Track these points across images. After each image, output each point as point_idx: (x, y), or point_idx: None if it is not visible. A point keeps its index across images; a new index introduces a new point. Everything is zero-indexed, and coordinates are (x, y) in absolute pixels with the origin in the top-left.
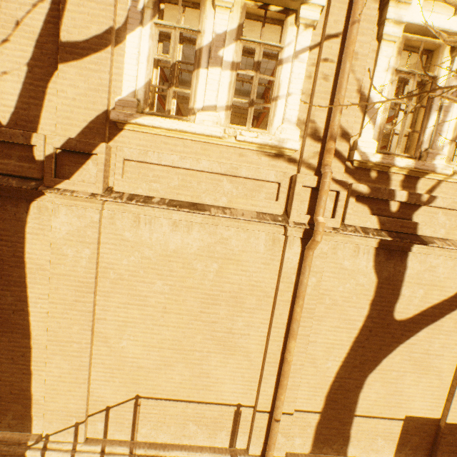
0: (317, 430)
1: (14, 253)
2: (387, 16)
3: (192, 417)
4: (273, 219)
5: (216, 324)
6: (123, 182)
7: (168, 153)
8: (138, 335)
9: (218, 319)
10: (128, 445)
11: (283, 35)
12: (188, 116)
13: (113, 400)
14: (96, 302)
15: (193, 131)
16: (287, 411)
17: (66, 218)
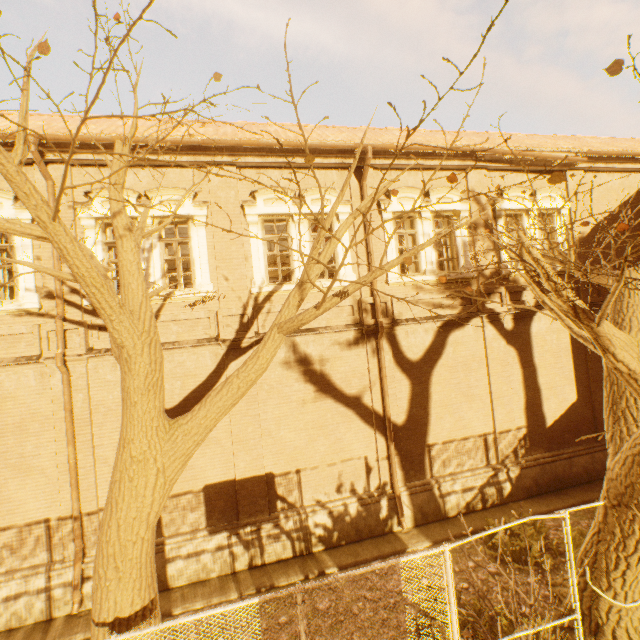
0: None
1: None
2: (79, 217)
3: (4, 544)
4: (28, 359)
5: (7, 453)
6: None
7: None
8: None
9: (9, 448)
10: None
11: (12, 238)
12: None
13: None
14: None
15: None
16: (91, 510)
17: None
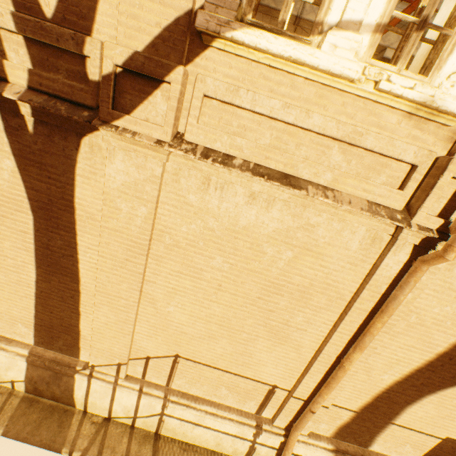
0: (346, 424)
1: (63, 196)
2: None
3: (226, 383)
4: (389, 216)
5: (272, 313)
6: (197, 129)
7: (265, 94)
8: (186, 305)
9: (276, 309)
10: (163, 390)
11: None
12: (311, 36)
13: (154, 353)
14: (146, 264)
15: (316, 63)
16: (323, 404)
17: (123, 165)
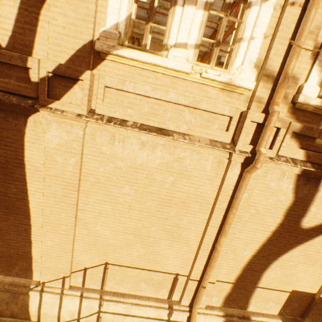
0: (229, 294)
1: (16, 157)
2: None
3: (144, 279)
4: (222, 147)
5: (167, 220)
6: (103, 106)
7: (141, 83)
8: (109, 223)
9: (169, 217)
10: (98, 293)
11: None
12: (162, 51)
13: (89, 264)
14: (78, 197)
15: (166, 65)
16: (211, 281)
17: (57, 132)
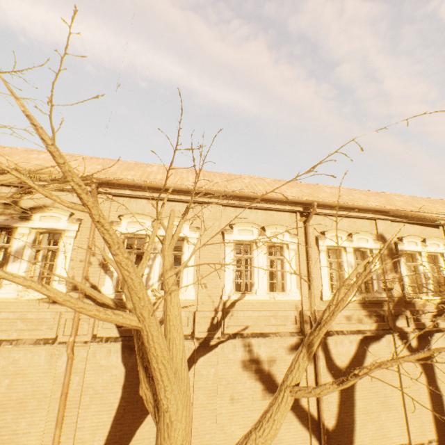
0: None
1: None
2: None
3: None
4: (45, 342)
5: (3, 429)
6: None
7: None
8: None
9: (6, 424)
10: None
11: (59, 242)
12: None
13: None
14: None
15: None
16: None
17: None
